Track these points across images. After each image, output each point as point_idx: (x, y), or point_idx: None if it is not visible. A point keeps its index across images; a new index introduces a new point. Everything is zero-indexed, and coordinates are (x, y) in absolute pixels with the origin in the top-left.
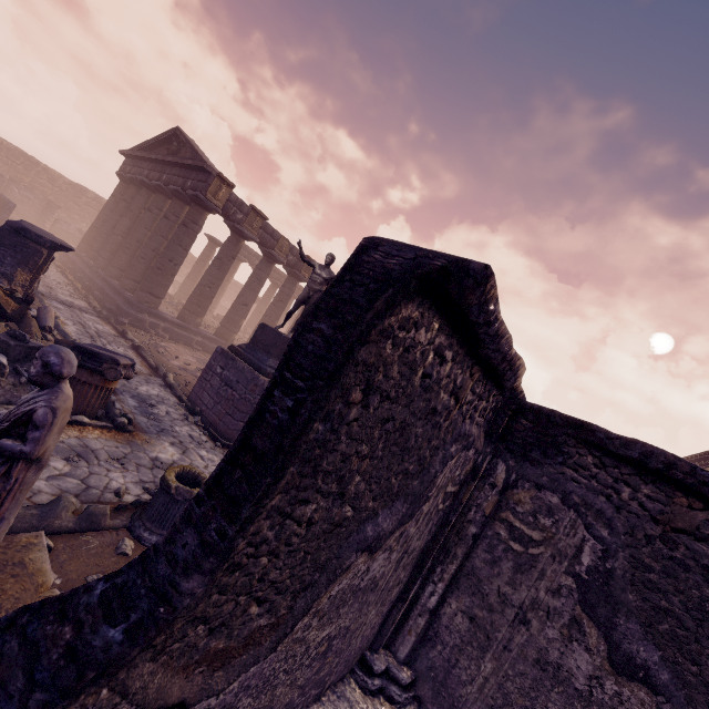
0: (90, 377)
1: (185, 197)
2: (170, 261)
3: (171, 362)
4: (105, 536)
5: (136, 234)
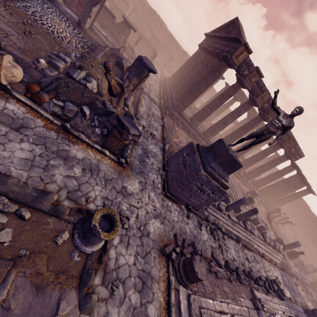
0: (117, 133)
1: (221, 57)
2: (197, 90)
3: (173, 138)
4: (59, 224)
5: (191, 74)
